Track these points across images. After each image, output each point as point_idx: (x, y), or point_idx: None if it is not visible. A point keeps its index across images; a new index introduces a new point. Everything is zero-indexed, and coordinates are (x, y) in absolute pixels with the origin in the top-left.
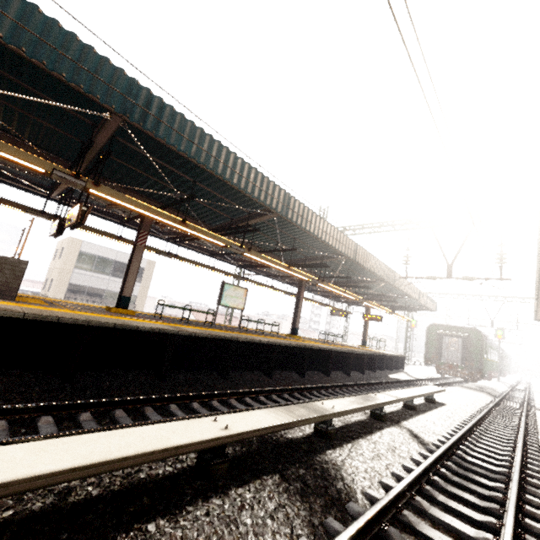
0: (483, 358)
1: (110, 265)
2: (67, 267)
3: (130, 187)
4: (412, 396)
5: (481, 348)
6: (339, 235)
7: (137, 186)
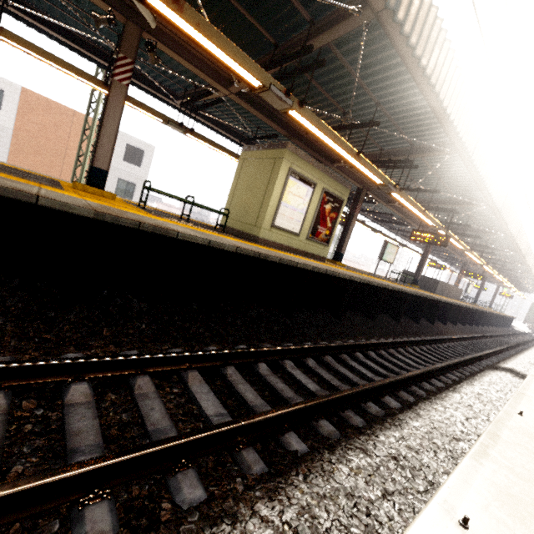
0: None
1: None
2: None
3: None
4: None
5: None
6: None
7: None
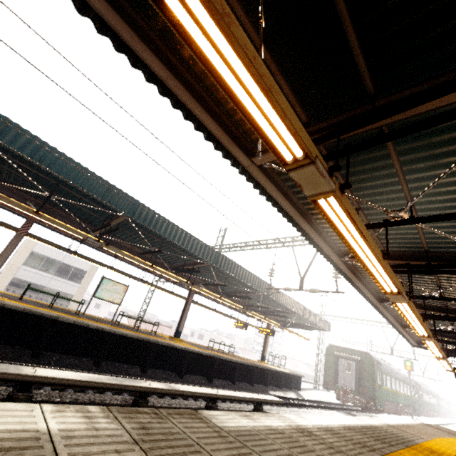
0: (375, 384)
1: (56, 265)
2: (16, 263)
3: (11, 185)
4: (203, 393)
5: (373, 373)
6: (196, 242)
7: (25, 187)
